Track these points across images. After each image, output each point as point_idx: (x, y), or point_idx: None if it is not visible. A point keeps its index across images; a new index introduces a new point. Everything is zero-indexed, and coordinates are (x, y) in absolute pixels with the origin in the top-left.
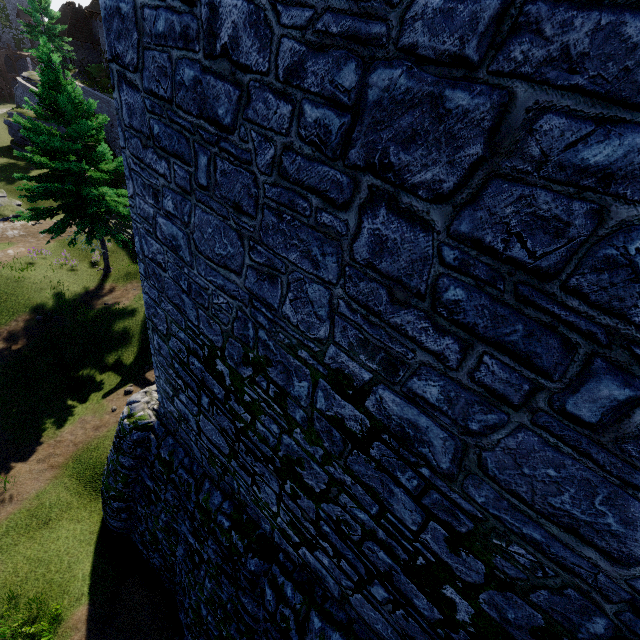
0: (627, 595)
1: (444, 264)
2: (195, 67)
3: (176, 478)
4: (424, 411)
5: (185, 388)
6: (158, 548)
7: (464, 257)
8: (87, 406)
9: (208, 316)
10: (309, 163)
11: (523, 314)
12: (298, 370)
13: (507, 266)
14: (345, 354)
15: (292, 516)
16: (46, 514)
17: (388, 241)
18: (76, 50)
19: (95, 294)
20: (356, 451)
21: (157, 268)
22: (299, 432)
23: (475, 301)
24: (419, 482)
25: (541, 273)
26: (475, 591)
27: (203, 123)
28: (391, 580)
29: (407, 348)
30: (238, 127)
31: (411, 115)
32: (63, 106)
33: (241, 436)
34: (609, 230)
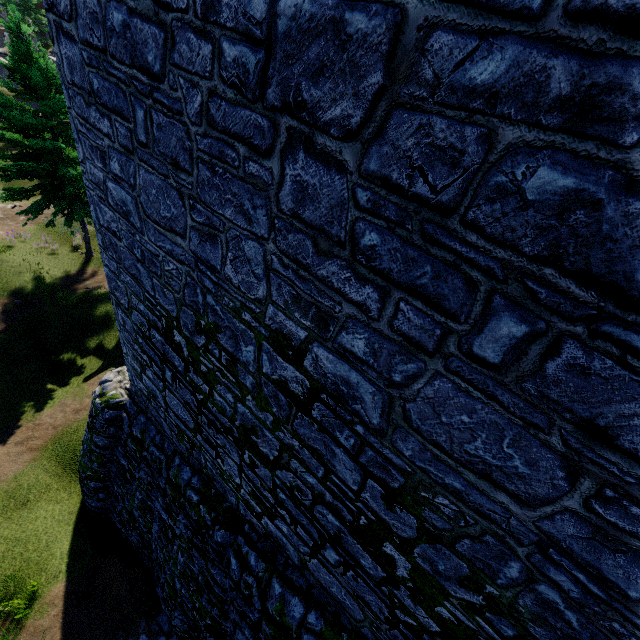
0: (535, 537)
1: (359, 207)
2: (122, 10)
3: (148, 456)
4: (354, 366)
5: (150, 363)
6: (135, 526)
7: (375, 198)
8: (67, 390)
9: (162, 285)
10: (233, 108)
11: (430, 254)
12: (244, 334)
13: (413, 204)
14: (282, 313)
15: (253, 486)
16: (24, 495)
17: (309, 187)
18: None
19: (76, 278)
20: (300, 414)
21: (113, 237)
22: (251, 399)
23: (388, 245)
24: (355, 440)
25: (443, 208)
26: (410, 546)
27: (136, 73)
28: (340, 542)
29: (334, 301)
30: (167, 74)
31: (317, 45)
32: (35, 80)
33: (202, 408)
34: (498, 155)
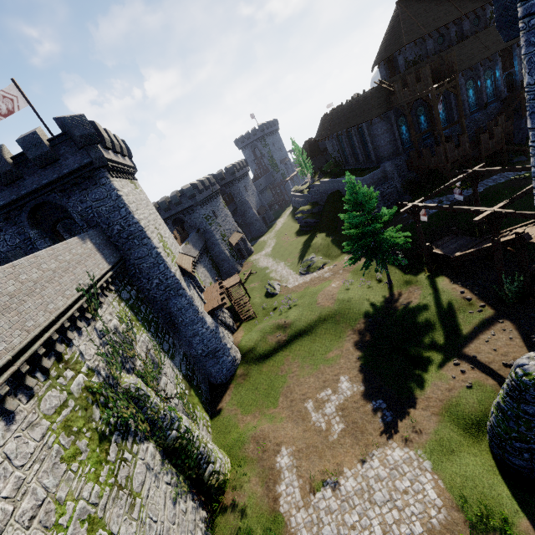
0: None
1: None
2: None
3: None
4: None
5: None
6: None
7: None
8: (430, 375)
9: None
10: None
11: None
12: None
13: None
14: None
15: None
16: (448, 445)
17: None
18: (314, 163)
19: (391, 299)
20: None
21: None
22: None
23: None
24: None
25: None
26: None
27: None
28: None
29: None
30: None
31: None
32: (360, 199)
33: None
34: None
